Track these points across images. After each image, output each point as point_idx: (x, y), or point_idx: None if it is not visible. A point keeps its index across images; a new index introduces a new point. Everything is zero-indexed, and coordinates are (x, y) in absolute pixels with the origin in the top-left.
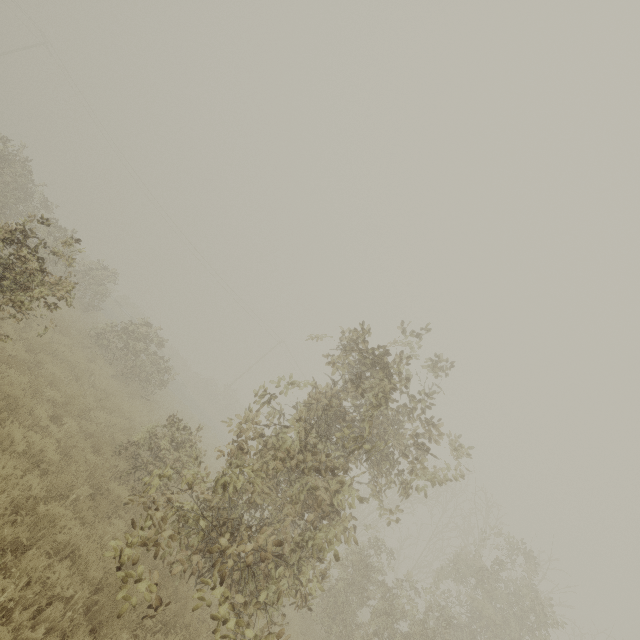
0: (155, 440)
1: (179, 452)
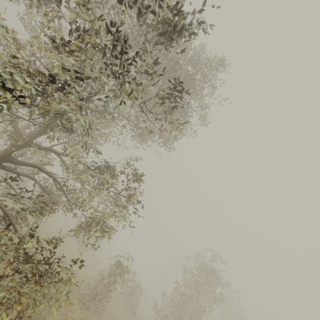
0: (132, 292)
1: (138, 293)
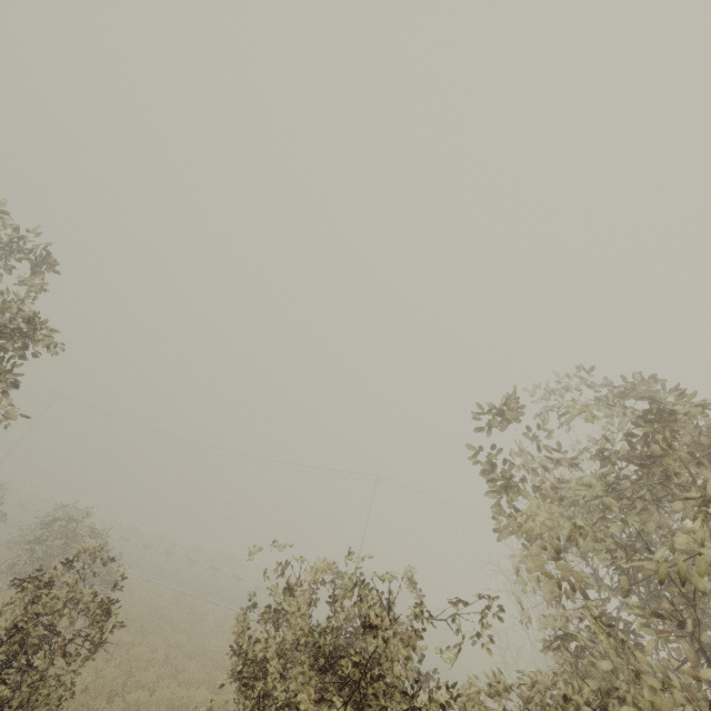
0: None
1: None
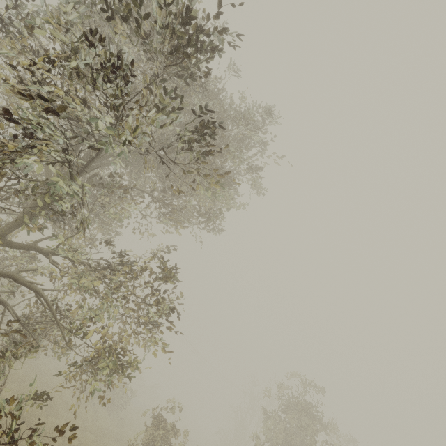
0: None
1: None
